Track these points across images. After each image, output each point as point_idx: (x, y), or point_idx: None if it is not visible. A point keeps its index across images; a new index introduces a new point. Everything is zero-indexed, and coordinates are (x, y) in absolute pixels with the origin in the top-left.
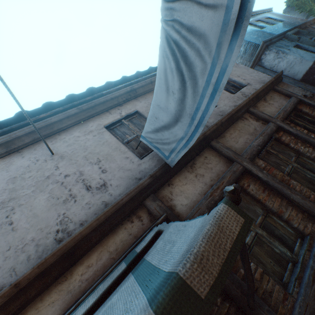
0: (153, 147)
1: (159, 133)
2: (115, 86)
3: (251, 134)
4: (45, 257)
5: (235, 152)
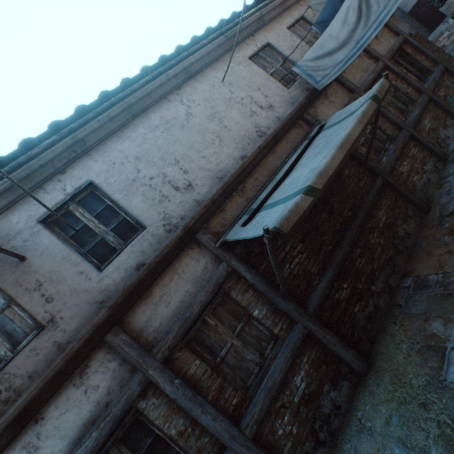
0: (306, 75)
1: (319, 60)
2: (248, 11)
3: (365, 72)
4: (267, 137)
5: (354, 85)
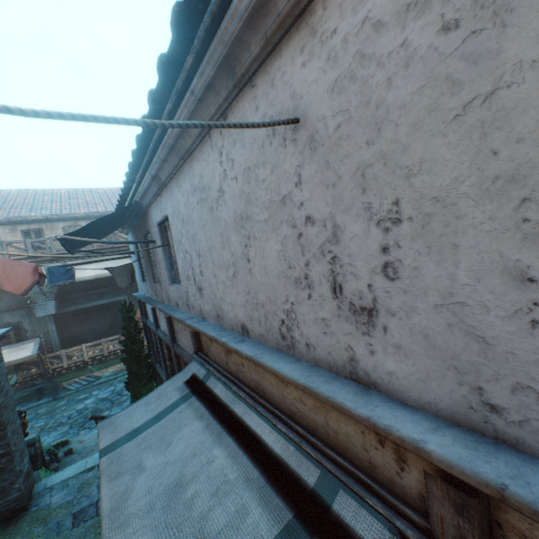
0: None
1: None
2: None
3: None
4: (253, 360)
5: None
